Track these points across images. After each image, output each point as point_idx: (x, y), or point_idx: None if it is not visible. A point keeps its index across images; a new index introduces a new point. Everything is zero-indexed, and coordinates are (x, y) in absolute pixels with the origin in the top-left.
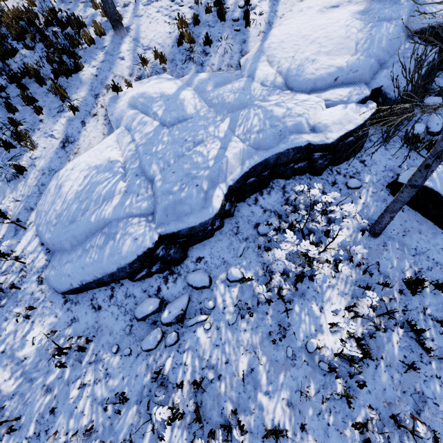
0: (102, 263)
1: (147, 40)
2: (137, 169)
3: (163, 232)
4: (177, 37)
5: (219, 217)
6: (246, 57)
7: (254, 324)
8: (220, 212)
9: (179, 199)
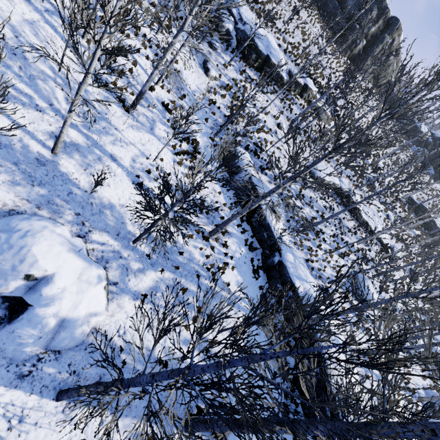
0: None
1: None
2: None
3: None
4: None
5: None
6: None
7: None
8: None
9: None
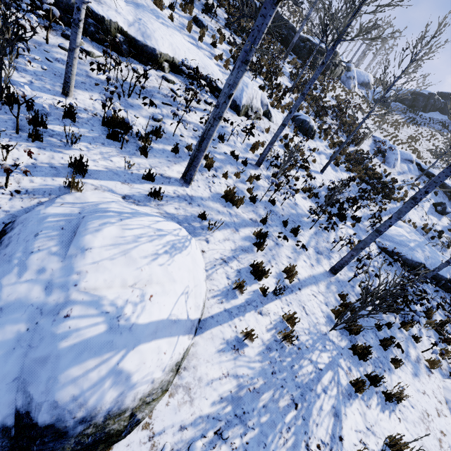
0: (407, 253)
1: (410, 217)
2: (416, 244)
3: (427, 266)
4: (421, 226)
5: (446, 280)
6: (446, 255)
7: (443, 316)
8: (448, 279)
9: (438, 263)
